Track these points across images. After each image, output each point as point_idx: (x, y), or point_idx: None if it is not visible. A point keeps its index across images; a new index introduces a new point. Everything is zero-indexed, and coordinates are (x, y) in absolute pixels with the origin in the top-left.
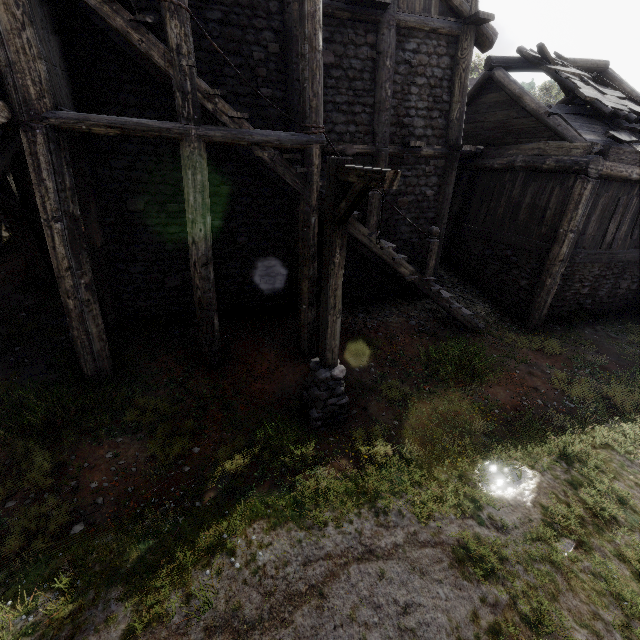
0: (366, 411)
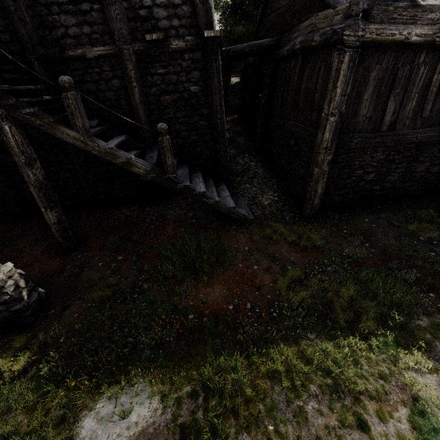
0: (63, 311)
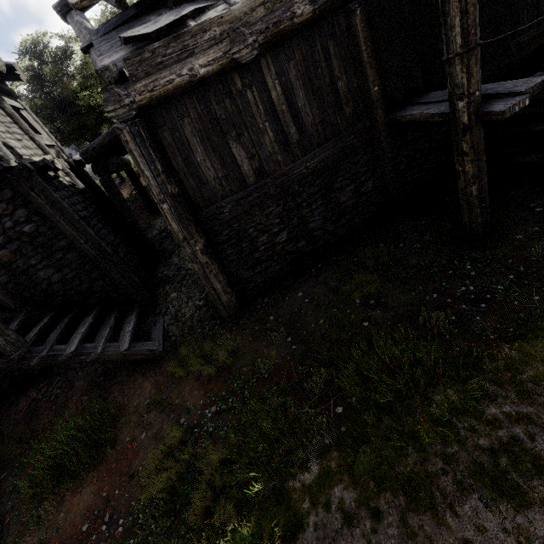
0: None
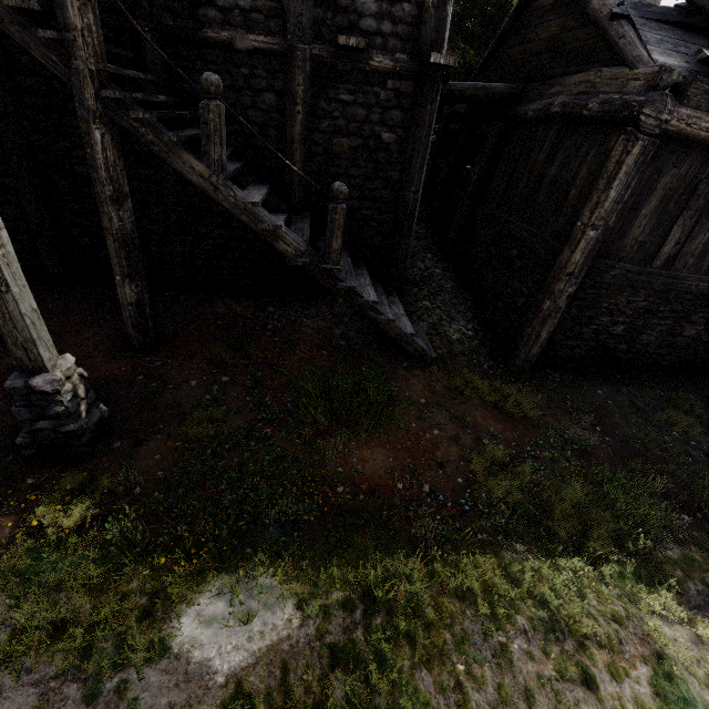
0: (137, 447)
